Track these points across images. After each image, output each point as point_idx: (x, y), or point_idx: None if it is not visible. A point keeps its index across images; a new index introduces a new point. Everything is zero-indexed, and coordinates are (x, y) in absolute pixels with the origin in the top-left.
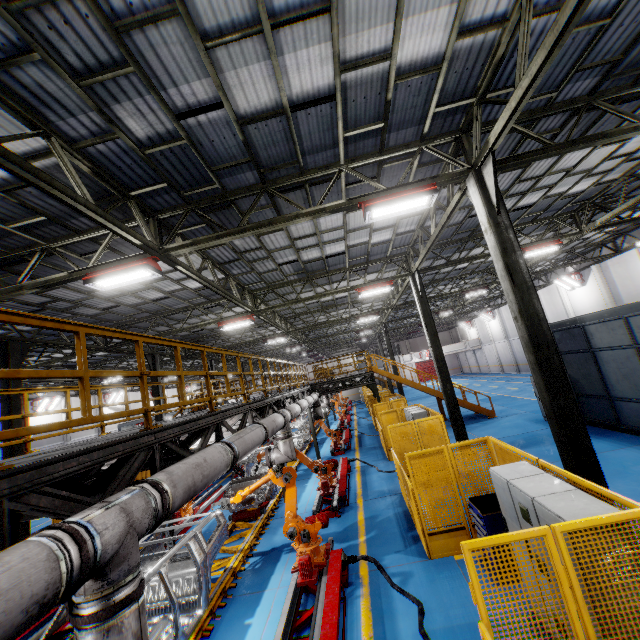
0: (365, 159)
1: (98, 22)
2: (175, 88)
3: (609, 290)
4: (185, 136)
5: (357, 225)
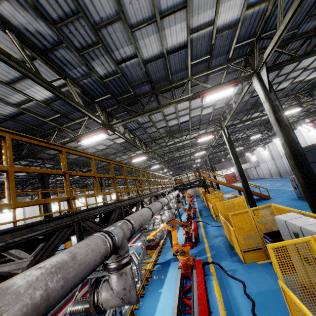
0: (200, 73)
1: (88, 27)
2: (117, 51)
3: None
4: (120, 72)
5: (195, 106)
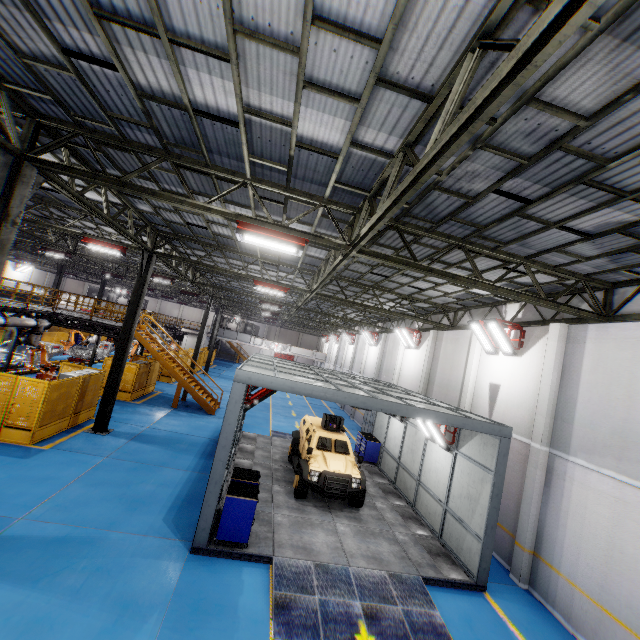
0: None
1: None
2: None
3: (382, 358)
4: None
5: None
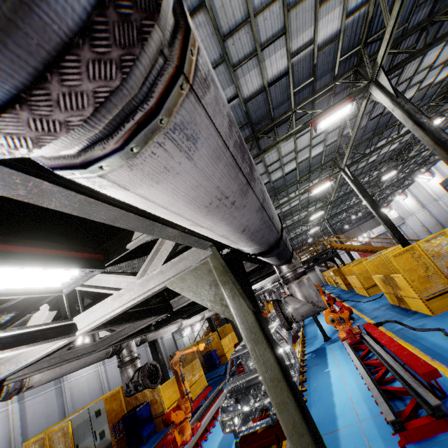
0: (305, 101)
1: None
2: None
3: None
4: None
5: (302, 146)
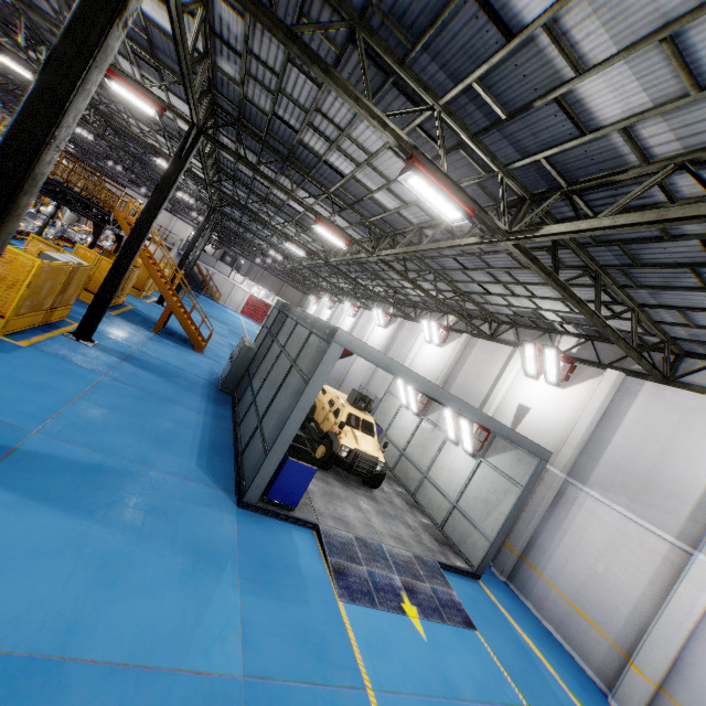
0: None
1: None
2: None
3: (391, 343)
4: None
5: None
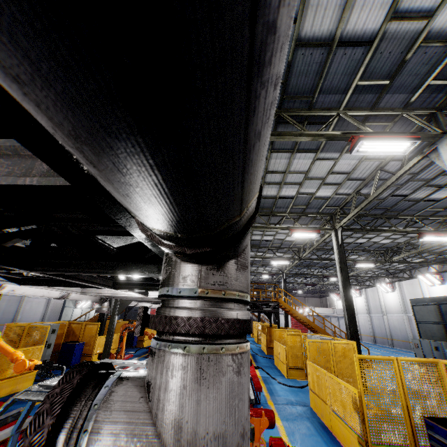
0: (358, 111)
1: None
2: None
3: None
4: None
5: (315, 175)
